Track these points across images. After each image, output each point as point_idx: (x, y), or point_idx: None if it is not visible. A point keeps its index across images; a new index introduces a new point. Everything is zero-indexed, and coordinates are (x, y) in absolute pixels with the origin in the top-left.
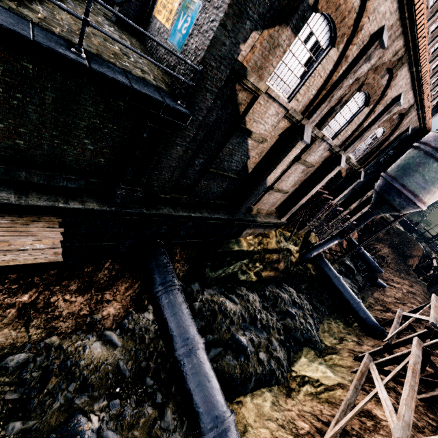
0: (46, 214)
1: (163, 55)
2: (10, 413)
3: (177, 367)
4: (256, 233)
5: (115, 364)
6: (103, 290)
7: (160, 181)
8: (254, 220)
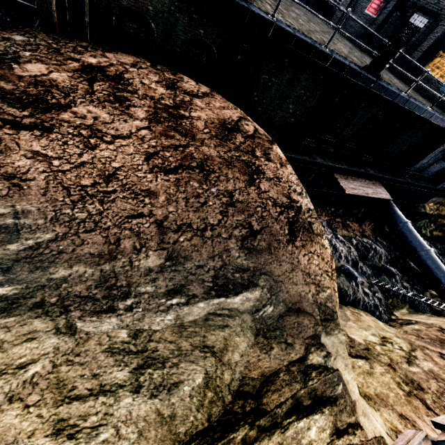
0: (375, 180)
1: (435, 96)
2: (361, 258)
3: (422, 258)
4: (436, 202)
5: (384, 254)
6: (361, 223)
7: (418, 164)
8: (444, 191)
